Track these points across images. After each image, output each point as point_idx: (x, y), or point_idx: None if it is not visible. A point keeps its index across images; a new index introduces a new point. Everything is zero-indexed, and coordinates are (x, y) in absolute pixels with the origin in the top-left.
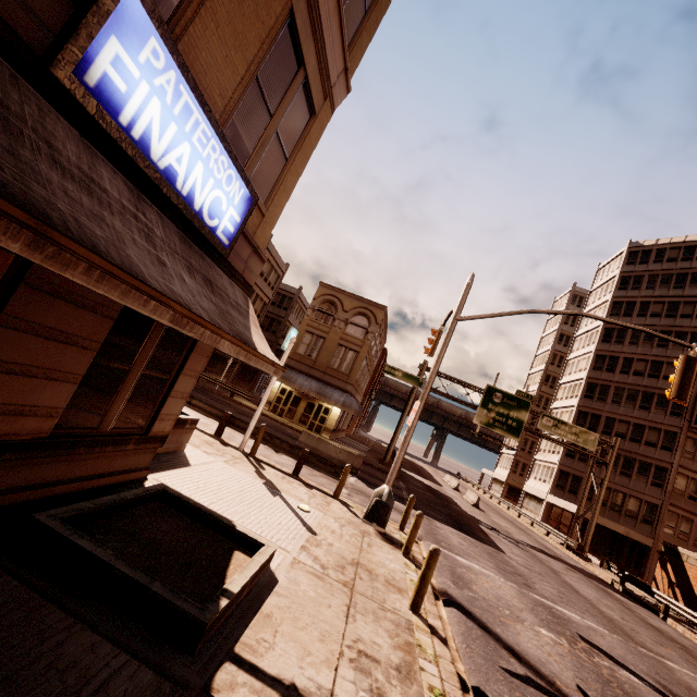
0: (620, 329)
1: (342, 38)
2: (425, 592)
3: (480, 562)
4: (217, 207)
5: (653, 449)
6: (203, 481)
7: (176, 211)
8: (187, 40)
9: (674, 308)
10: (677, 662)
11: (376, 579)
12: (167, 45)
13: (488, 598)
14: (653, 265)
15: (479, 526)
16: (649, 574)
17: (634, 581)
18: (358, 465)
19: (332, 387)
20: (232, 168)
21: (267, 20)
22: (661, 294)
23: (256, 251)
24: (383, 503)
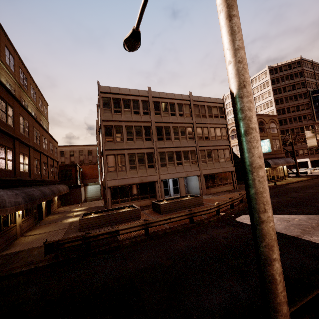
0: (280, 99)
1: None
2: None
3: None
4: None
5: None
6: None
7: None
8: None
9: (294, 87)
10: None
11: None
12: None
13: None
14: (280, 73)
15: None
16: None
17: None
18: None
19: (280, 158)
20: None
21: None
22: (288, 83)
23: None
24: None
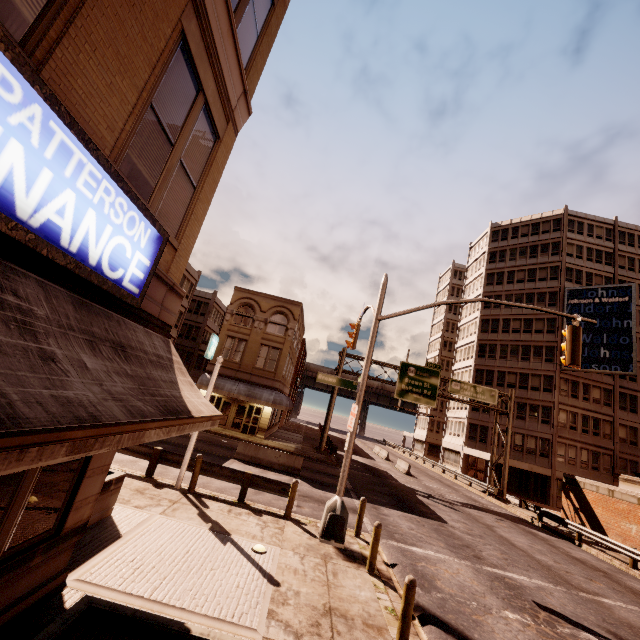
0: (496, 296)
1: (238, 62)
2: (409, 633)
3: (433, 545)
4: (119, 255)
5: (538, 392)
6: (139, 557)
7: (66, 271)
8: (54, 66)
9: (533, 274)
10: (609, 596)
11: (353, 626)
12: (22, 72)
13: (454, 593)
14: (512, 240)
15: (418, 497)
16: (553, 500)
17: (549, 515)
18: (300, 465)
19: (261, 386)
20: (133, 209)
21: (156, 42)
22: (521, 264)
23: (172, 288)
24: (338, 517)
